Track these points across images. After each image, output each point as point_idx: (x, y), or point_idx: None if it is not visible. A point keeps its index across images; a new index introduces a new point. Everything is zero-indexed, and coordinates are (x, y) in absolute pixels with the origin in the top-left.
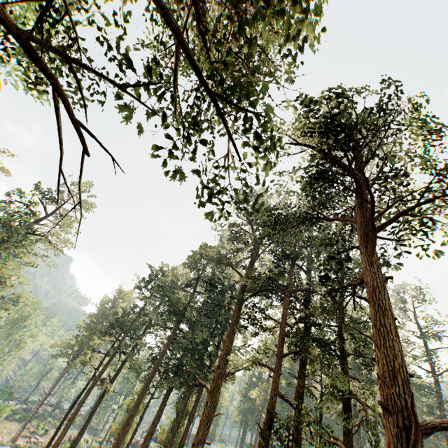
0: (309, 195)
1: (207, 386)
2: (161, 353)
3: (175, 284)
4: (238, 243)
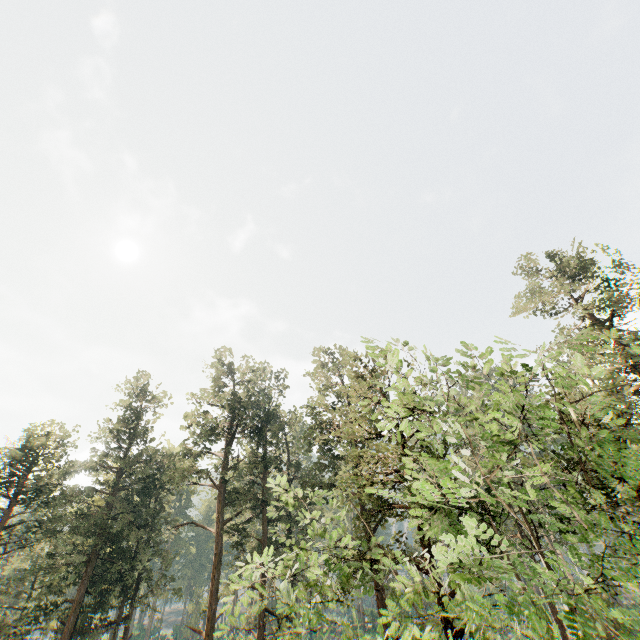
0: (323, 449)
1: (202, 630)
2: (76, 603)
3: (91, 491)
4: (210, 442)
